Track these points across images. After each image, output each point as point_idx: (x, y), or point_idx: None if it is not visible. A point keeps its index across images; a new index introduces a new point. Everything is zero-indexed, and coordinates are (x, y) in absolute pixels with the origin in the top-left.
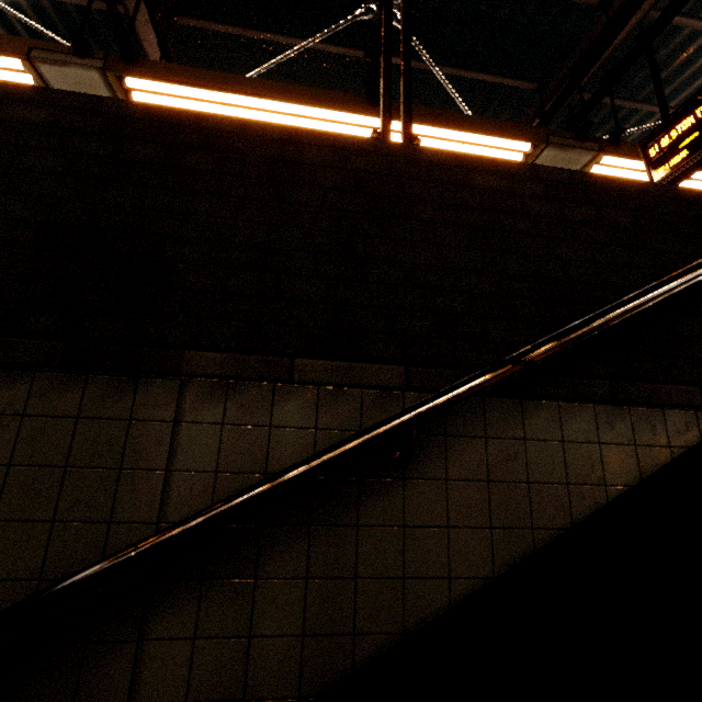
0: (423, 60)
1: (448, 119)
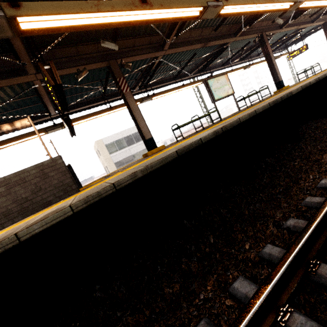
0: (1, 113)
1: (16, 139)
